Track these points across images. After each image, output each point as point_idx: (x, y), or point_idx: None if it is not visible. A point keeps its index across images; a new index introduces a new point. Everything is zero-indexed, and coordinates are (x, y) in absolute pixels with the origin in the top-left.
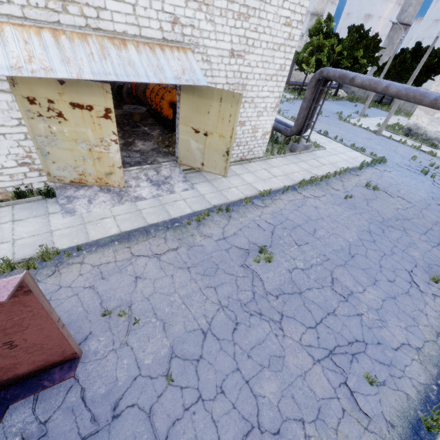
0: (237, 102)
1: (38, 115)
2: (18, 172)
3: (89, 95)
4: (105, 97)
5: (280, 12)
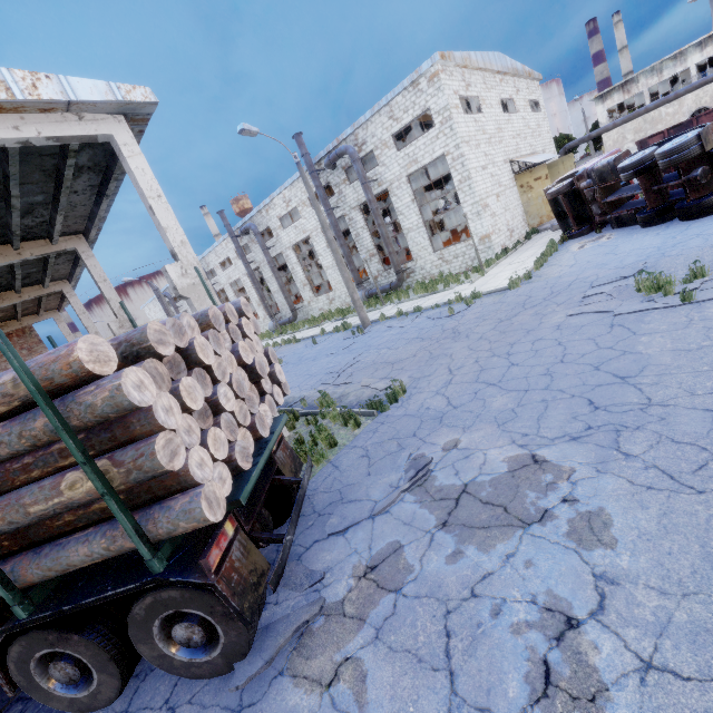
0: (571, 158)
1: (523, 193)
2: (523, 225)
3: (539, 172)
4: (545, 170)
5: (545, 129)
